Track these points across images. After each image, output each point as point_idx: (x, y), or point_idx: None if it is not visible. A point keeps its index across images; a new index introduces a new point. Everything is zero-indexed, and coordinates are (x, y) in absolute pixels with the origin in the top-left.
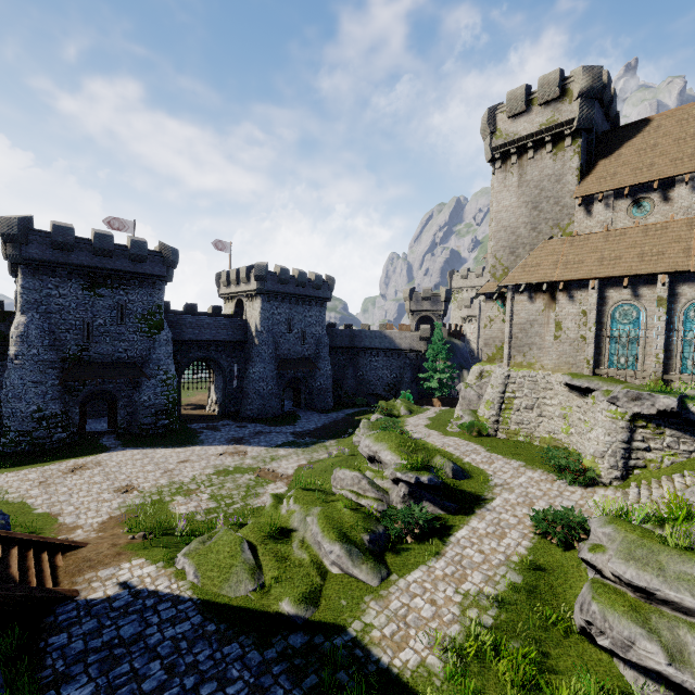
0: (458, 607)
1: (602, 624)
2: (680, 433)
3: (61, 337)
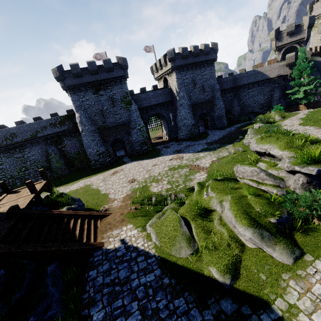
0: None
1: None
2: None
3: (94, 119)
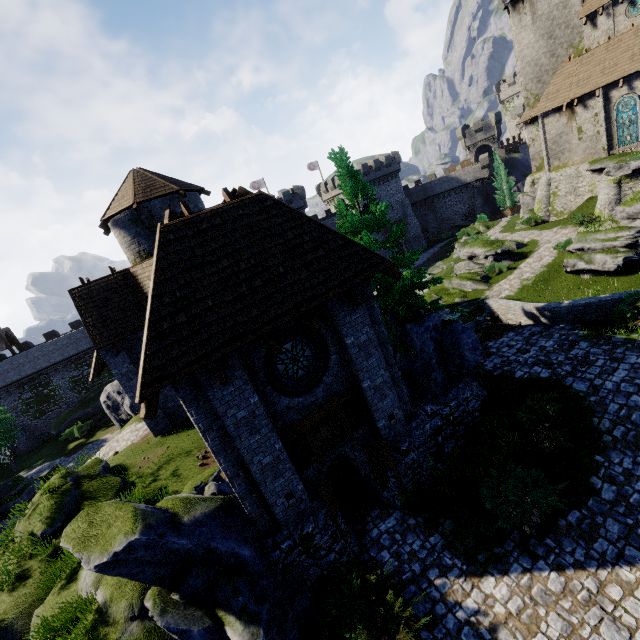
0: (519, 283)
1: (567, 264)
2: None
3: None
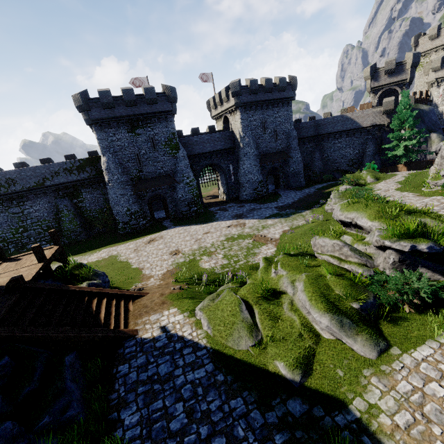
0: None
1: None
2: None
3: (126, 166)
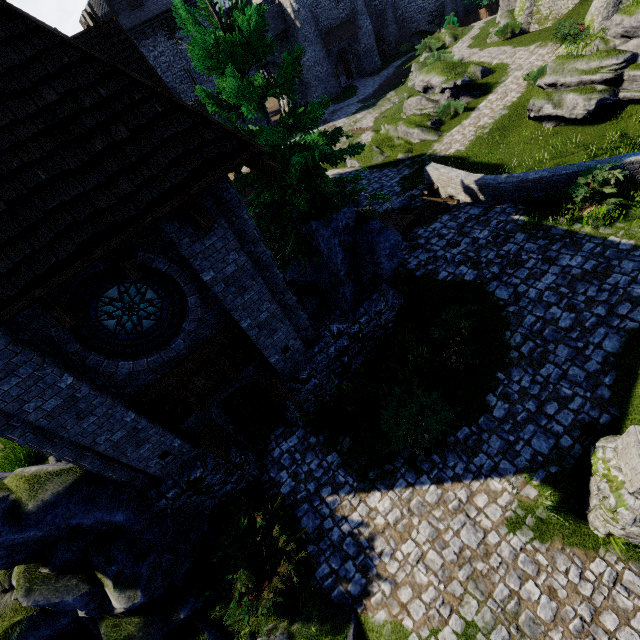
0: (474, 132)
1: (532, 108)
2: None
3: (181, 90)
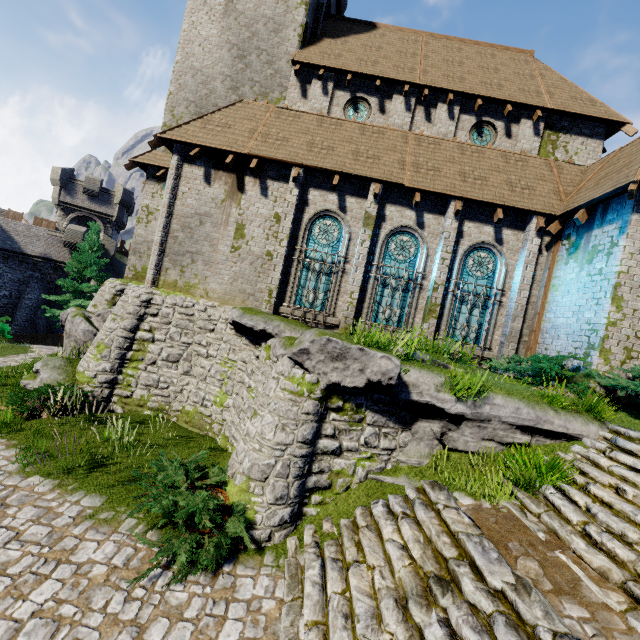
0: None
1: None
2: (384, 419)
3: None
